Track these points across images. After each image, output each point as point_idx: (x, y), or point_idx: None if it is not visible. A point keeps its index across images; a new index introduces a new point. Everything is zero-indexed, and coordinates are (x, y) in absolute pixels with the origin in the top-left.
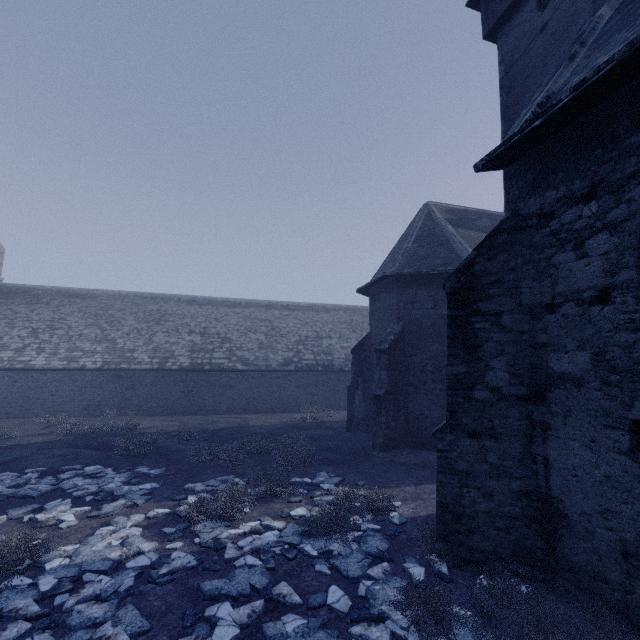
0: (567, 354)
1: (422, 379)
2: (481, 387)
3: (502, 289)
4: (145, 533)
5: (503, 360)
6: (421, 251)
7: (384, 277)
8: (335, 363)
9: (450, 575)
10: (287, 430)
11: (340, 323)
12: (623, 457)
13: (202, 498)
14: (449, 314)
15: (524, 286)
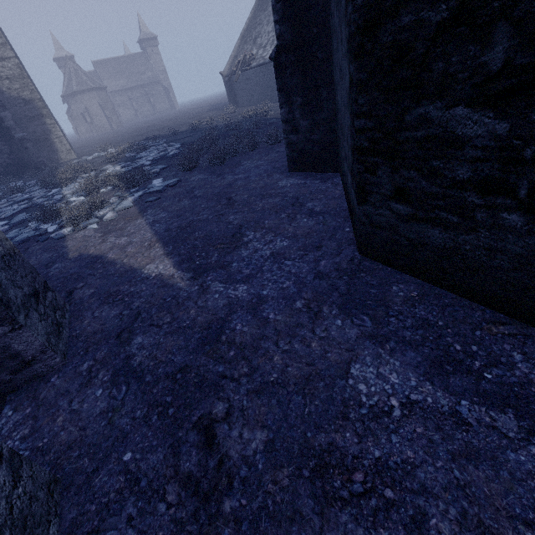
0: None
1: None
2: None
3: None
4: None
5: None
6: None
7: None
8: None
9: None
10: None
11: None
12: None
13: None
14: None
15: None
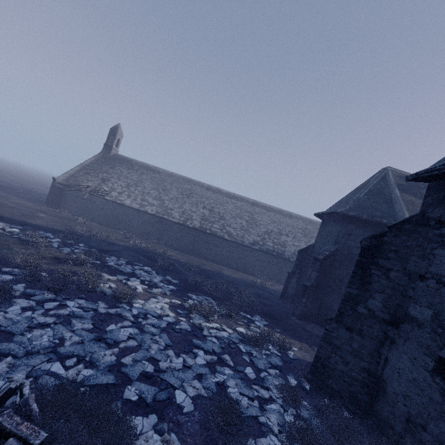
0: (420, 307)
1: (339, 286)
2: (363, 306)
3: (396, 256)
4: (170, 308)
5: (382, 296)
6: (368, 202)
7: (335, 212)
8: (285, 253)
9: (309, 391)
10: (244, 284)
11: (297, 228)
12: (426, 372)
13: (195, 303)
14: (358, 259)
15: (411, 259)
